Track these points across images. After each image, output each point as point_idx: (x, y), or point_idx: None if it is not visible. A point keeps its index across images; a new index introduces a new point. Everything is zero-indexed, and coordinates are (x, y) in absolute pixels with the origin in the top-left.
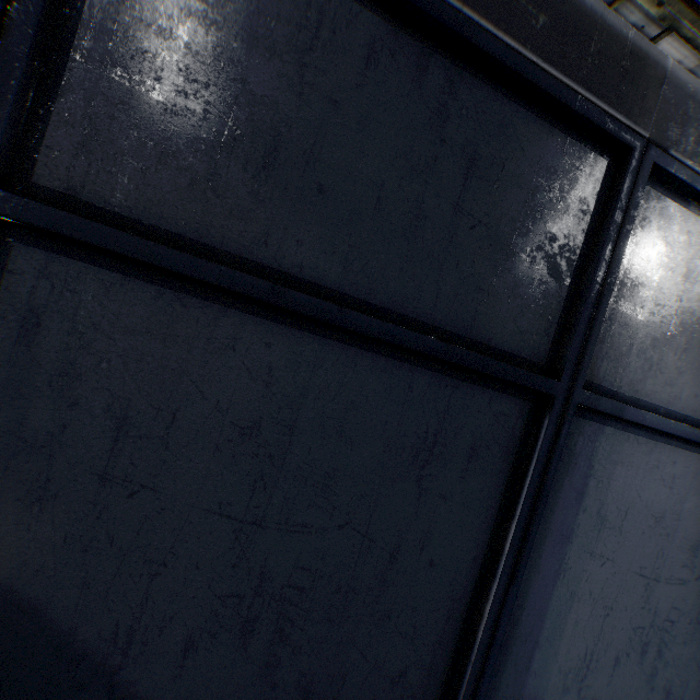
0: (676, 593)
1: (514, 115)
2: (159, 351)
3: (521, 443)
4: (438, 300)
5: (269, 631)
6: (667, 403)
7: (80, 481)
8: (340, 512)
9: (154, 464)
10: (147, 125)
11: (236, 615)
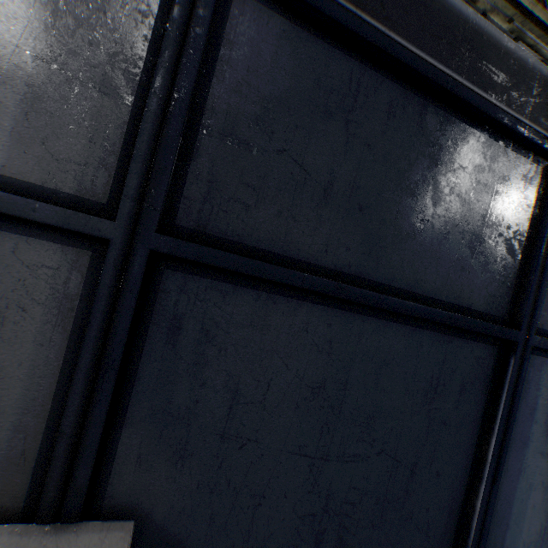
0: None
1: (481, 142)
2: (258, 338)
3: (492, 377)
4: (437, 279)
5: (333, 538)
6: None
7: (207, 441)
8: (378, 443)
9: (256, 422)
10: (248, 175)
11: (311, 529)
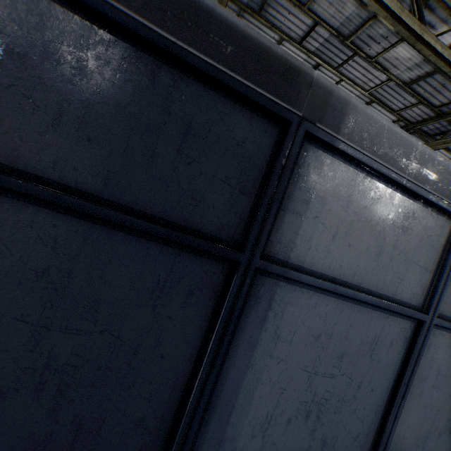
0: (330, 382)
1: (217, 100)
2: None
3: (222, 289)
4: (166, 204)
5: (54, 390)
6: (322, 269)
7: None
8: (101, 323)
9: None
10: None
11: (32, 379)
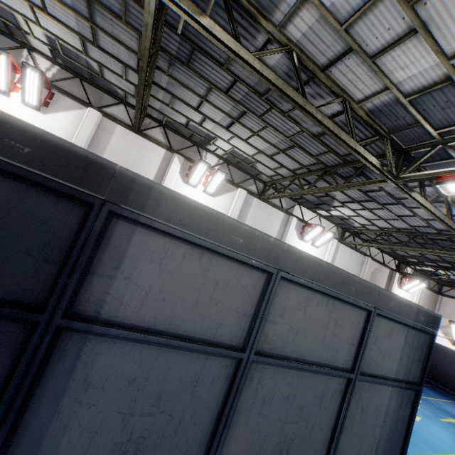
0: (148, 421)
1: (19, 187)
2: None
3: (23, 346)
4: None
5: None
6: (136, 321)
7: None
8: None
9: None
10: None
11: None
